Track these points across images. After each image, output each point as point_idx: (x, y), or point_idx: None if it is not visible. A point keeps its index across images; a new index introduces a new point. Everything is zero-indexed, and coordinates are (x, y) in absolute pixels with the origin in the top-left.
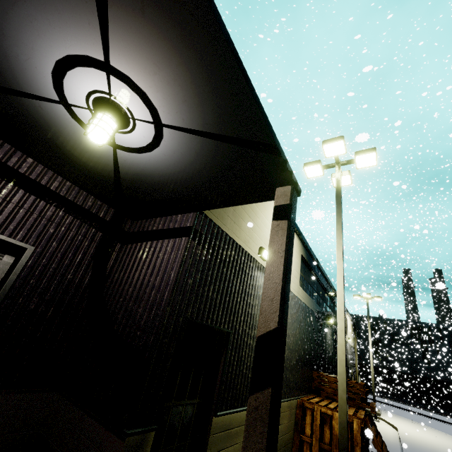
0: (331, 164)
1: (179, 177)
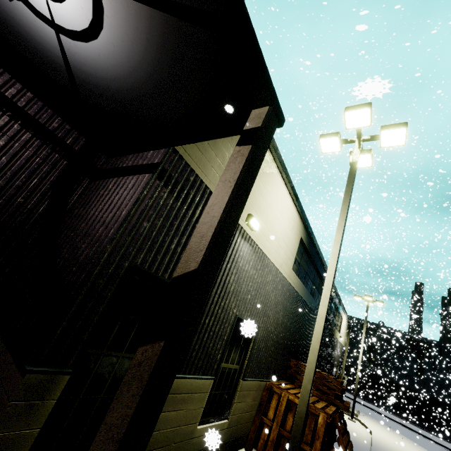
0: (351, 139)
1: (137, 87)
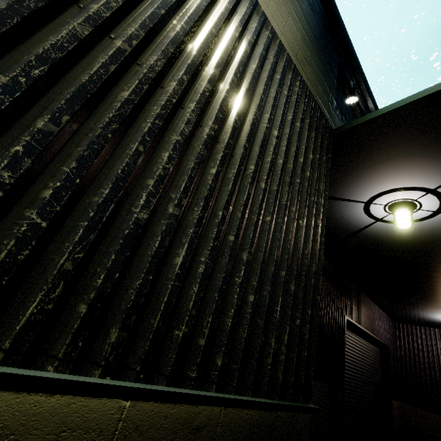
0: None
1: None
